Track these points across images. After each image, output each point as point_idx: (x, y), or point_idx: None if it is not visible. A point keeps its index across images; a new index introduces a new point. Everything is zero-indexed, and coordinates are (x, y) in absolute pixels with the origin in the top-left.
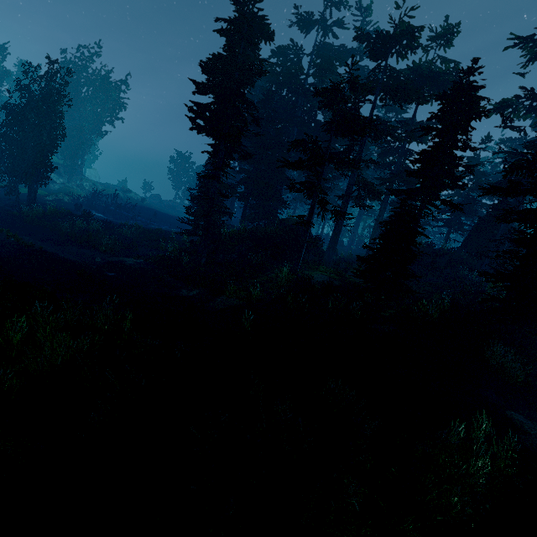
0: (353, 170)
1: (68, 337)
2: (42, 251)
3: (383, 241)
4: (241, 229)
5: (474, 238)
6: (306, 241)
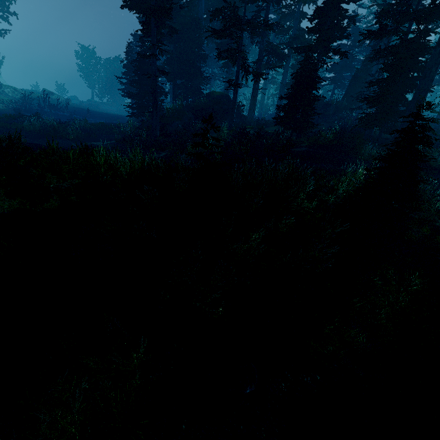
0: (262, 36)
1: (138, 151)
2: (27, 143)
3: (294, 89)
4: (179, 105)
5: (353, 87)
6: (236, 102)
